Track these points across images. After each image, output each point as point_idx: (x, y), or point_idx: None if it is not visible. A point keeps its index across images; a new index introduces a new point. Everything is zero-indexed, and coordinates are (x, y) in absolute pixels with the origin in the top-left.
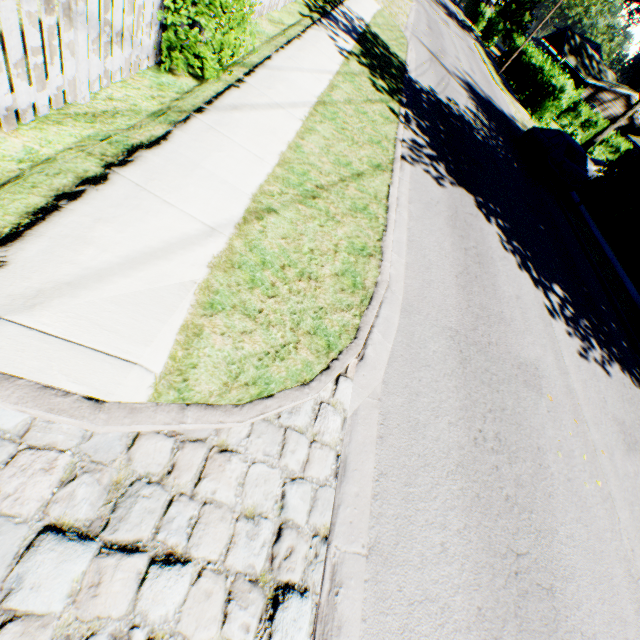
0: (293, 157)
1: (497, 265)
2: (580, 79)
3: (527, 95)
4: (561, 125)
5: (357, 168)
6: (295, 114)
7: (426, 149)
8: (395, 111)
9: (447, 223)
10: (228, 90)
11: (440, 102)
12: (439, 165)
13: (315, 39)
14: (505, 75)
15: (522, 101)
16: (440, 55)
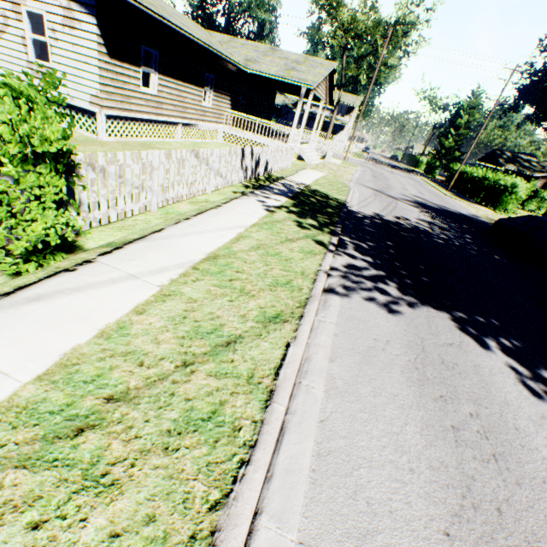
0: (95, 349)
1: (535, 444)
2: (527, 176)
3: (481, 197)
4: (529, 210)
5: (231, 330)
6: (155, 280)
7: (368, 270)
8: (324, 242)
9: (408, 376)
10: (50, 277)
11: (387, 221)
12: (388, 284)
13: (238, 205)
14: (454, 189)
15: (479, 202)
16: (385, 190)
